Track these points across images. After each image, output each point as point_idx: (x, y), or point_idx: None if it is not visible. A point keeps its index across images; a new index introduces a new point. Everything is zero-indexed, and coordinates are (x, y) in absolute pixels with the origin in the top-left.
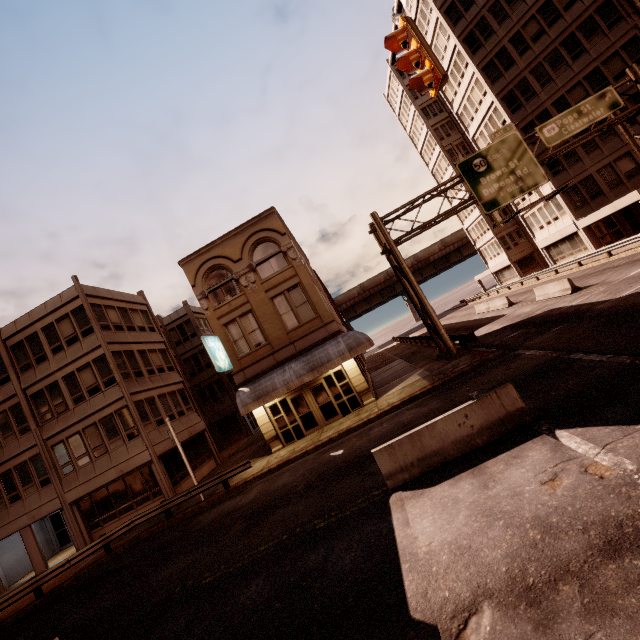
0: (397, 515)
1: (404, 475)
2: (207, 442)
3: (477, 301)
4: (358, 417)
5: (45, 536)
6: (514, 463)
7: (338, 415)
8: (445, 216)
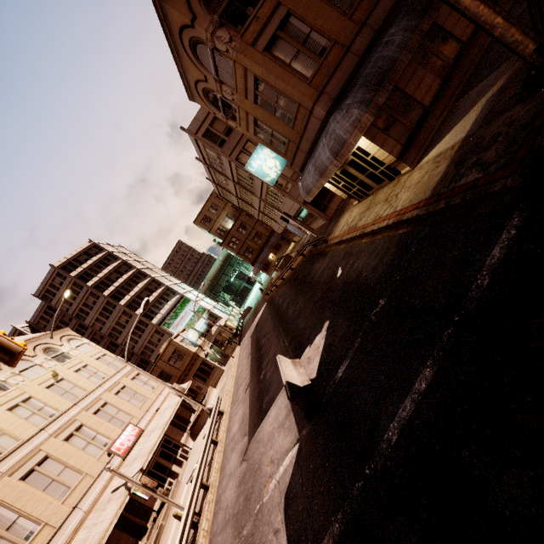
0: (280, 394)
1: None
2: None
3: None
4: (380, 209)
5: None
6: (286, 432)
7: (385, 181)
8: None
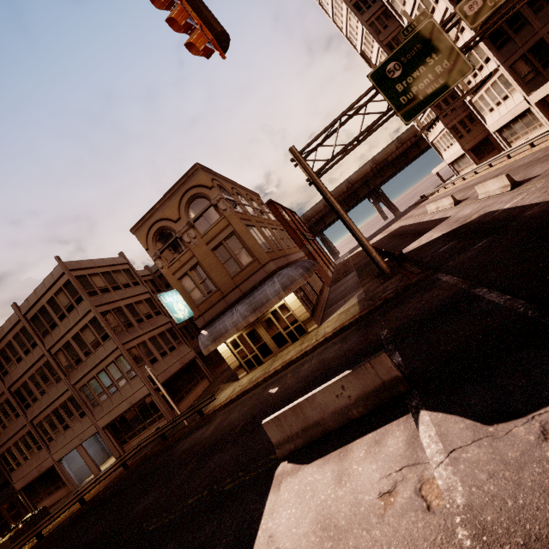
0: (272, 496)
1: (290, 445)
2: (199, 366)
3: (436, 195)
4: (300, 347)
5: (99, 446)
6: (372, 452)
7: (288, 343)
8: (366, 134)
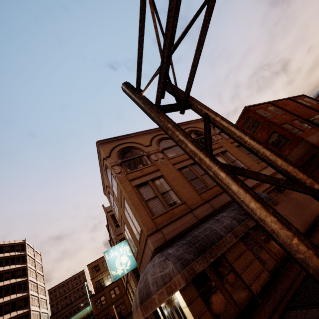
0: None
1: None
2: None
3: None
4: None
5: None
6: None
7: None
8: None
